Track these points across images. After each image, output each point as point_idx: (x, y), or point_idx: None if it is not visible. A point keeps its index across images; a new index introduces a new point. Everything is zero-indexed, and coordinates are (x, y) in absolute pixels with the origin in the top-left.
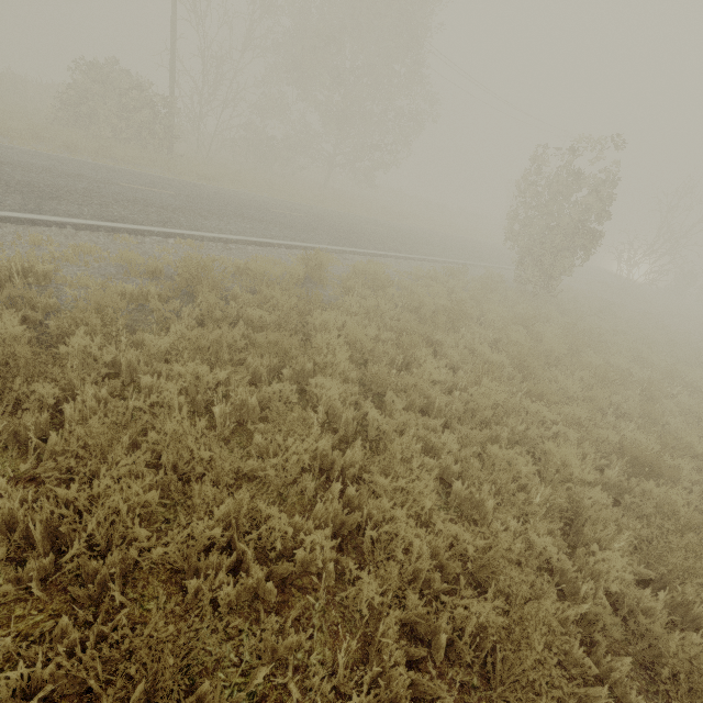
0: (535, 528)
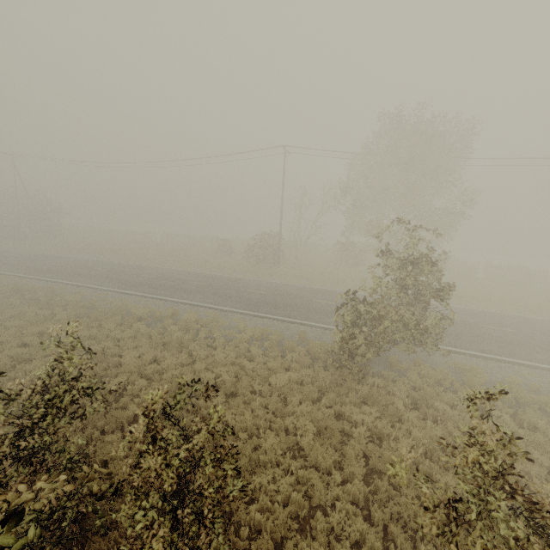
0: (11, 377)
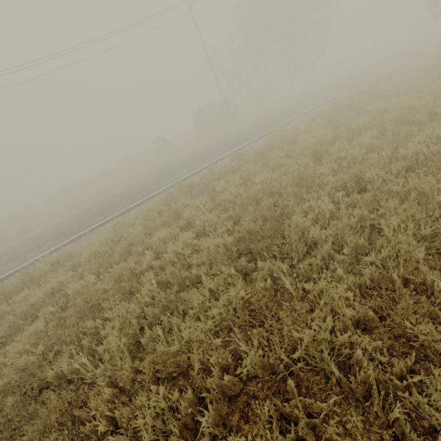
0: None
